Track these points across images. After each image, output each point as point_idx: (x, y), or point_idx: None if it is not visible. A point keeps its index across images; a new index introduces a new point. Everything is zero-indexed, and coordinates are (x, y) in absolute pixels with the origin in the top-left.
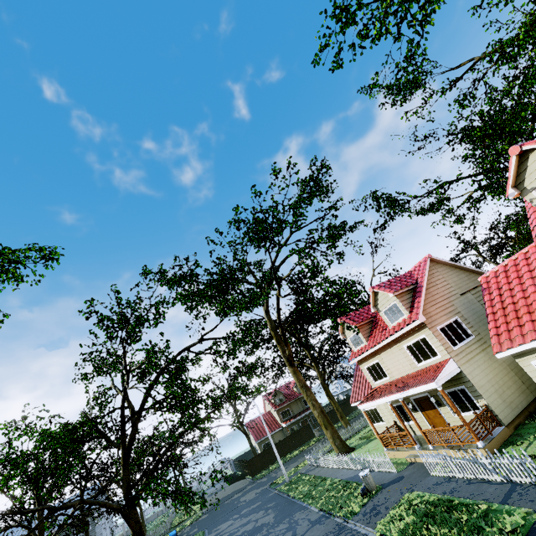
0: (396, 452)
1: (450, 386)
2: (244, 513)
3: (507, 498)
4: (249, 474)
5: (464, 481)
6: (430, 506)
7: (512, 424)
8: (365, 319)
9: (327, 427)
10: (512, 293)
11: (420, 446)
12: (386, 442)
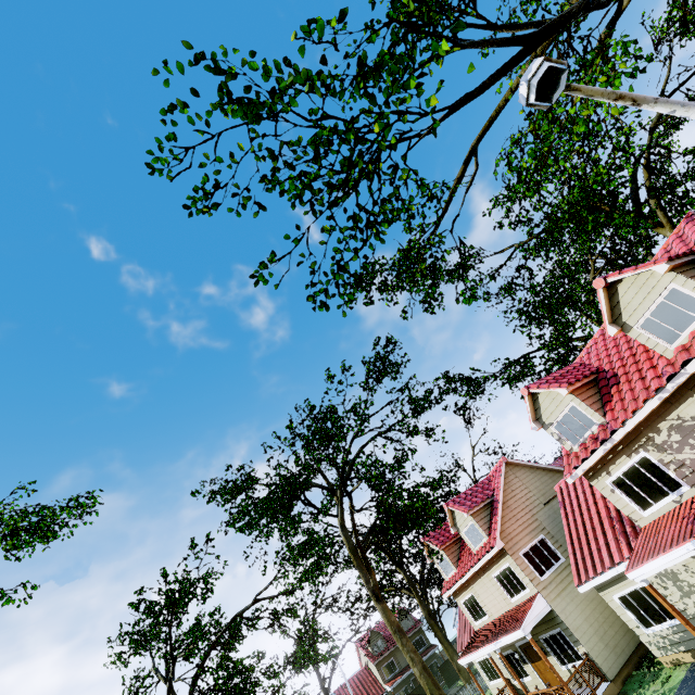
0: None
1: (548, 628)
2: None
3: None
4: None
5: None
6: None
7: (618, 677)
8: (452, 537)
9: (434, 692)
10: (581, 511)
11: None
12: None
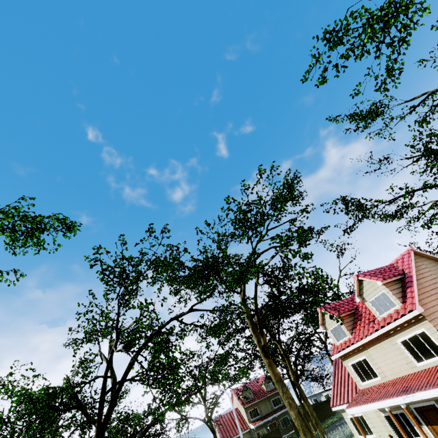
0: None
1: None
2: None
3: None
4: None
5: None
6: None
7: None
8: (346, 310)
9: (306, 433)
10: None
11: None
12: None
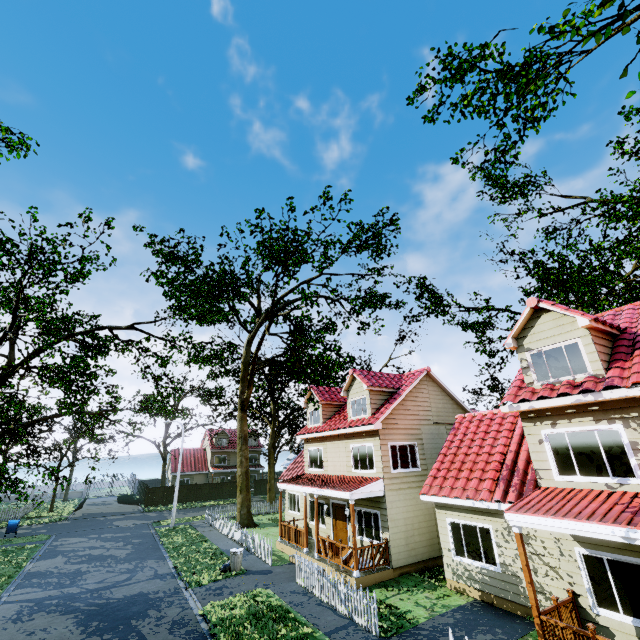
0: (286, 546)
1: (369, 506)
2: (104, 537)
3: (334, 632)
4: (144, 502)
5: (316, 601)
6: (268, 608)
7: (400, 569)
8: (336, 400)
9: (243, 491)
10: (471, 444)
11: (310, 551)
12: (284, 532)
